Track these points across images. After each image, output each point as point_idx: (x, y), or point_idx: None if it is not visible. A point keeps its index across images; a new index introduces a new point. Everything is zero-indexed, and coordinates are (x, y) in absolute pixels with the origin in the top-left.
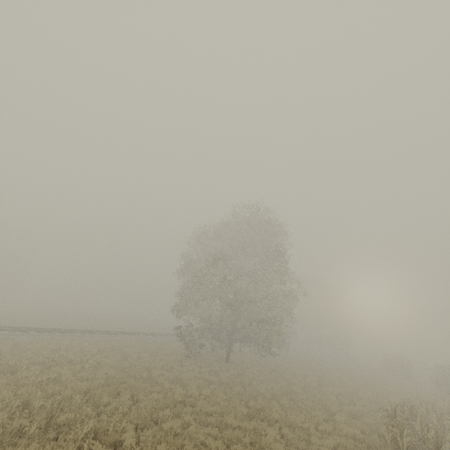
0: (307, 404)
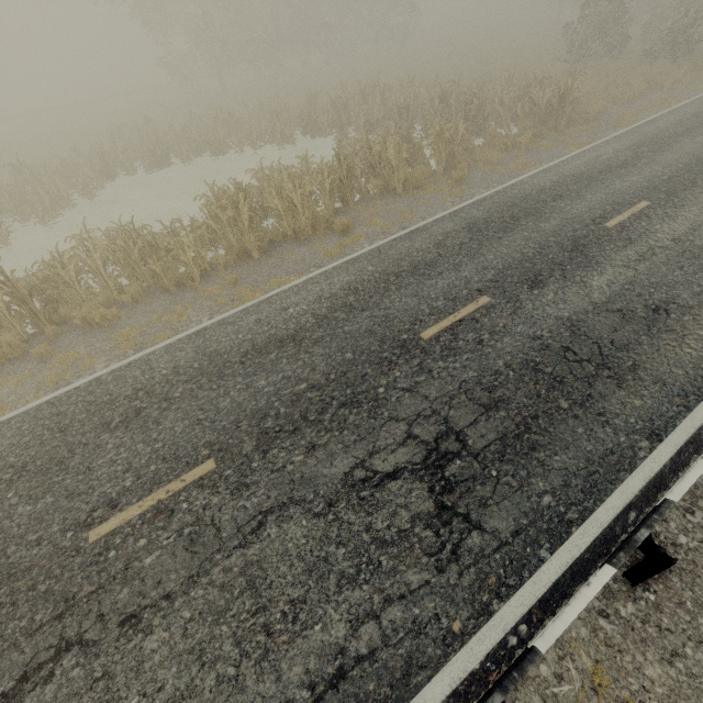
0: (162, 124)
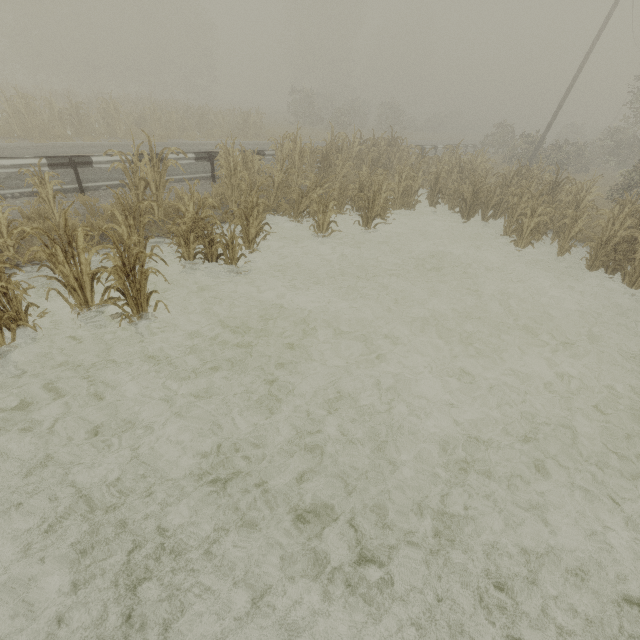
0: None
